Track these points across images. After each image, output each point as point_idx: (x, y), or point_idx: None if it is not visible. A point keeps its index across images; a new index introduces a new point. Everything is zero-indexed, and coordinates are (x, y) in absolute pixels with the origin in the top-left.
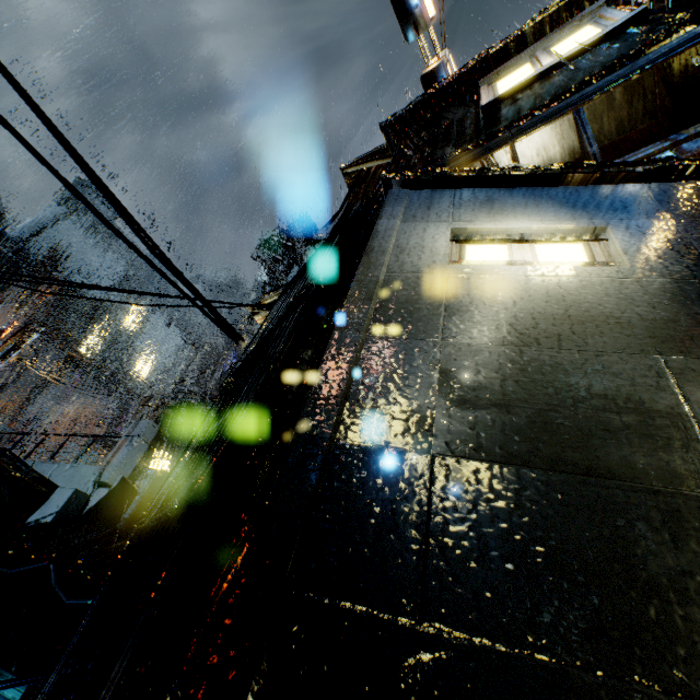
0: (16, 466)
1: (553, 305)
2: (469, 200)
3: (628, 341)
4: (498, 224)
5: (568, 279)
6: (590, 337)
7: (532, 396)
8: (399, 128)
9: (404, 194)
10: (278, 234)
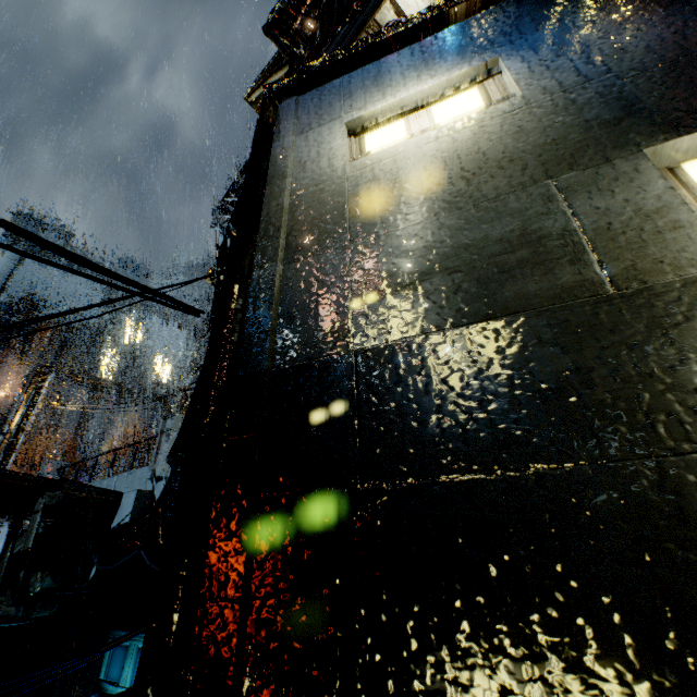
0: (79, 489)
1: (449, 167)
2: (358, 84)
3: (520, 177)
4: (389, 100)
5: (461, 133)
6: (484, 187)
7: (435, 266)
8: (285, 25)
9: (293, 103)
10: (228, 194)
